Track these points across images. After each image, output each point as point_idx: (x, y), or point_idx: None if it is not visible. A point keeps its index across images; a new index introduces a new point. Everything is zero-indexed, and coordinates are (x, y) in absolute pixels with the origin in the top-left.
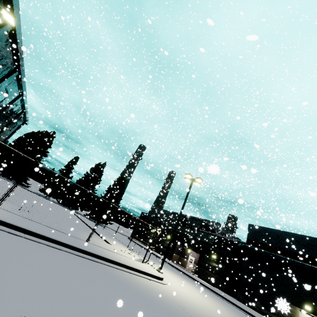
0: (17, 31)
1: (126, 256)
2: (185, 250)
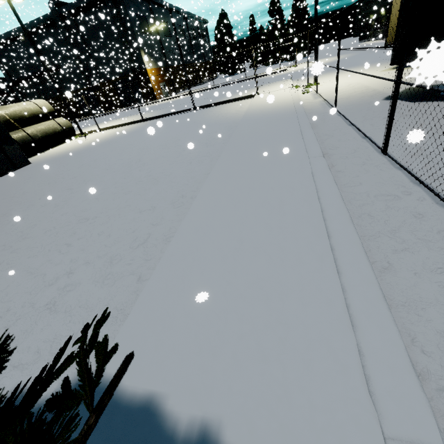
0: (154, 1)
1: None
2: None
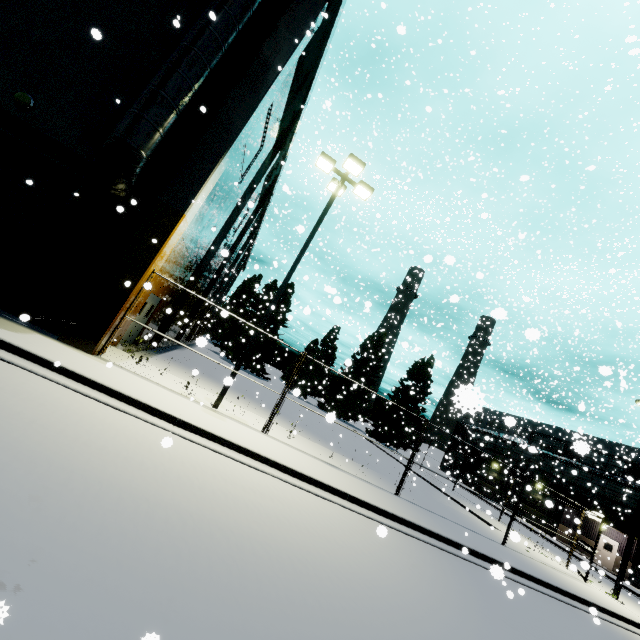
0: (285, 158)
1: (558, 570)
2: (588, 521)
